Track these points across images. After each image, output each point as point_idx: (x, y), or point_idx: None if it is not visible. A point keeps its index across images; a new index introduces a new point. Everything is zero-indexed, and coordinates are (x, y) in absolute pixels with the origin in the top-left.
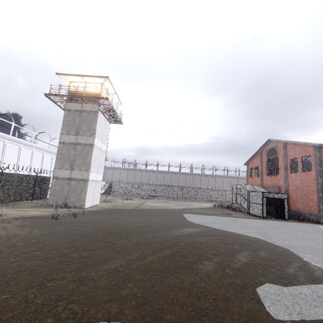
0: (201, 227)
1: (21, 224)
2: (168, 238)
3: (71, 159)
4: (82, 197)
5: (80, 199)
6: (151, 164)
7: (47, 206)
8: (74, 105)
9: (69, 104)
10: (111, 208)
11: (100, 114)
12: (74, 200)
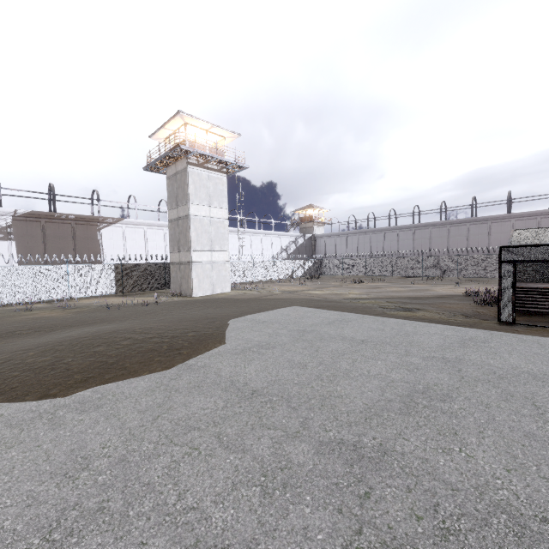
0: (202, 324)
1: (85, 310)
2: (100, 331)
3: (178, 239)
4: (189, 284)
5: (189, 286)
6: (399, 214)
7: (165, 295)
8: (171, 169)
9: (168, 169)
10: (223, 297)
11: (192, 169)
12: (185, 288)
